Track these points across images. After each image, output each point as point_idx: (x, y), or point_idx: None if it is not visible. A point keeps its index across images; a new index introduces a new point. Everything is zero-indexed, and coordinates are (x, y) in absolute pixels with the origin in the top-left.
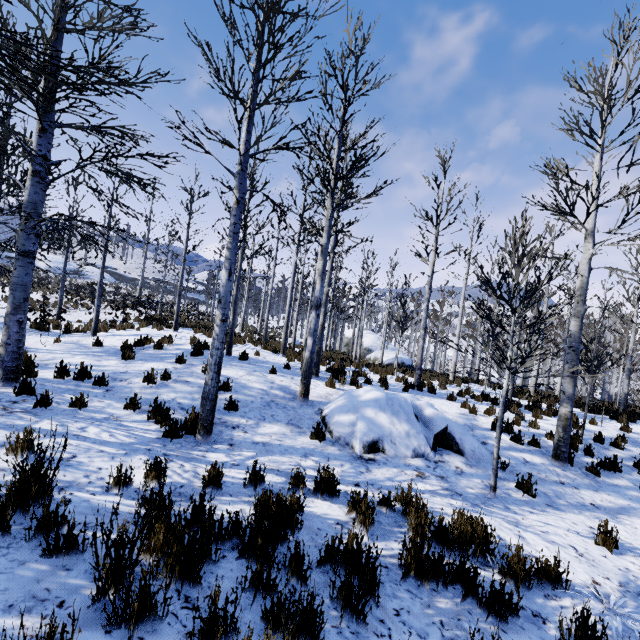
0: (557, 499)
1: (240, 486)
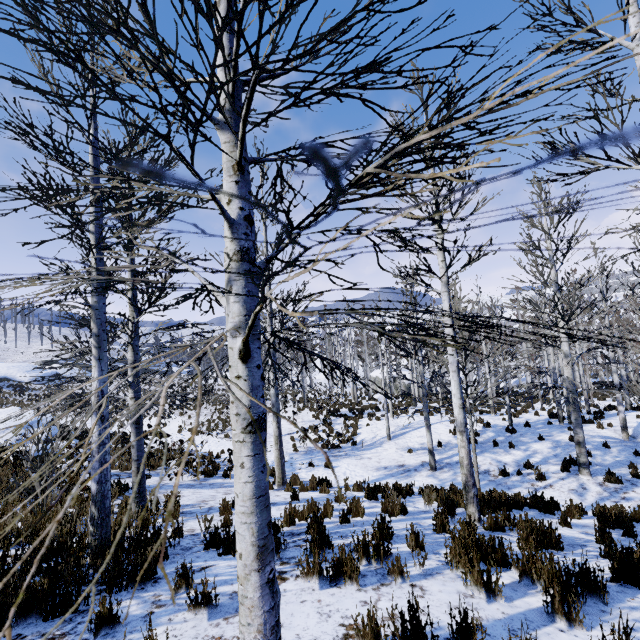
0: None
1: None
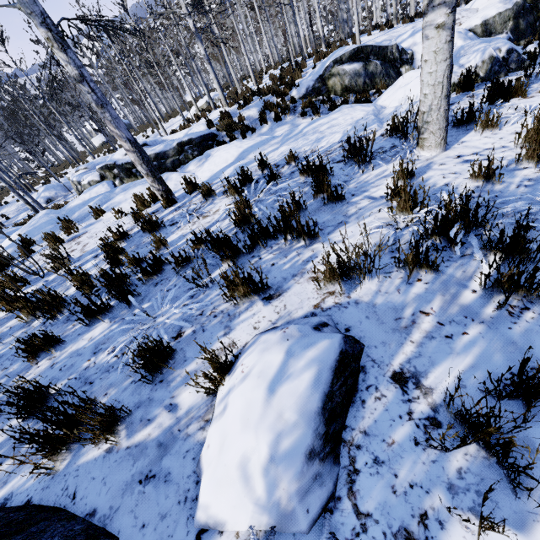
0: None
1: None
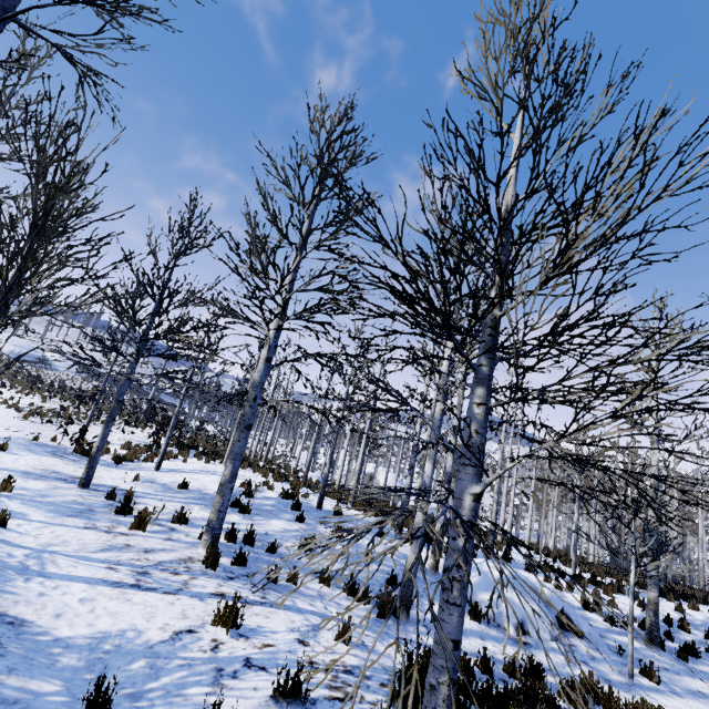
0: (673, 686)
1: (476, 671)
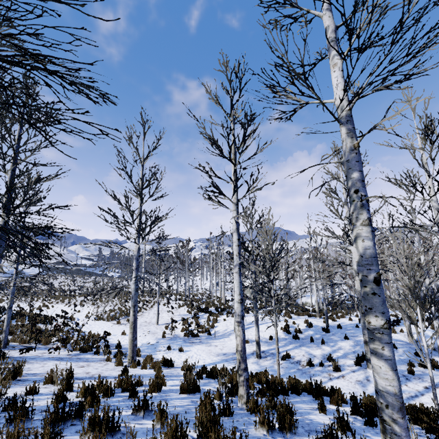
0: None
1: None
